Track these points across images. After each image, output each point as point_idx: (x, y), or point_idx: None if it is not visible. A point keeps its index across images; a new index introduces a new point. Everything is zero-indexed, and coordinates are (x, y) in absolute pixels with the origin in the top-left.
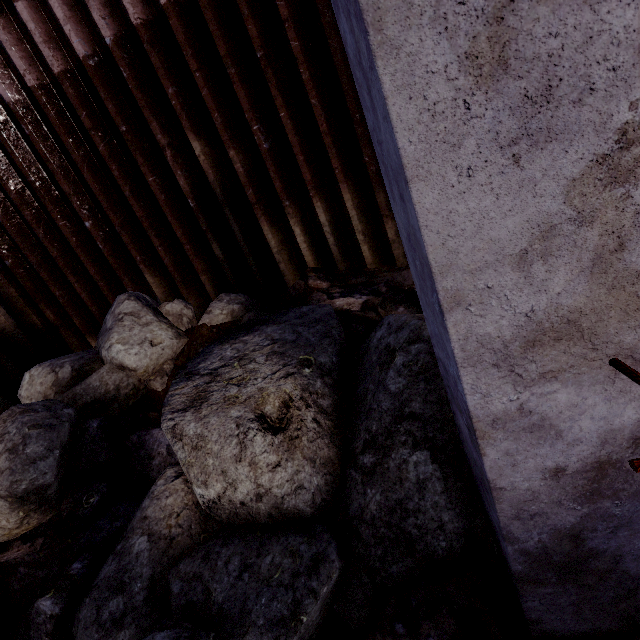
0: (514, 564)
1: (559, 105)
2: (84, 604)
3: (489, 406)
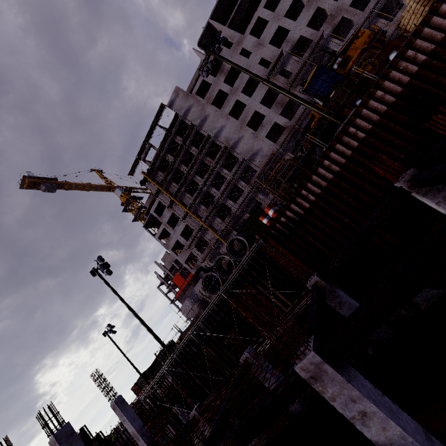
0: None
1: None
2: None
3: None
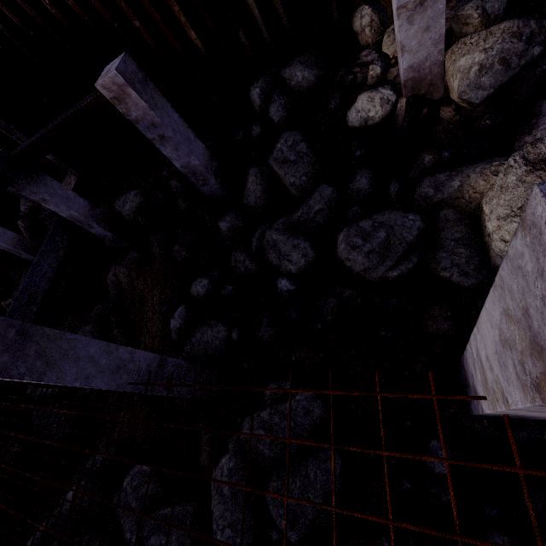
0: (462, 359)
1: (504, 371)
2: (428, 178)
3: (472, 346)
